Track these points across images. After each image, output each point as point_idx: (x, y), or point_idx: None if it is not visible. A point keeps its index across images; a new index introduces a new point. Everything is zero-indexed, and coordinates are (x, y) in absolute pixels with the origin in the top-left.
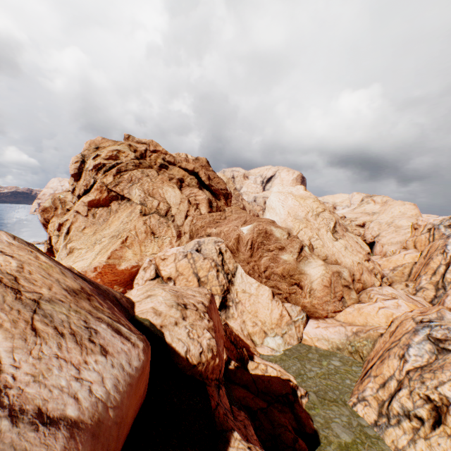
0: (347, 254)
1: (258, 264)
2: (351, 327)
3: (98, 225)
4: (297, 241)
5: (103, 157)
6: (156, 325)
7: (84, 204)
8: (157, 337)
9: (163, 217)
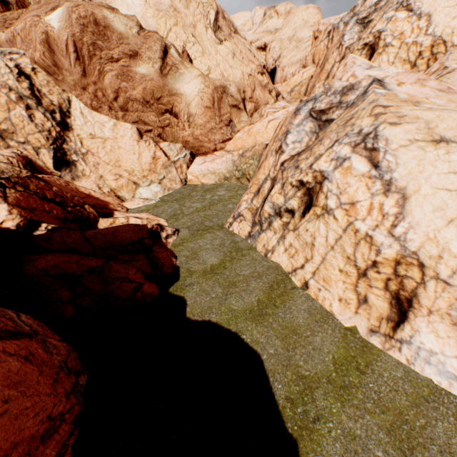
0: (236, 64)
1: (102, 88)
2: (238, 151)
3: None
4: (155, 38)
5: None
6: None
7: None
8: None
9: None
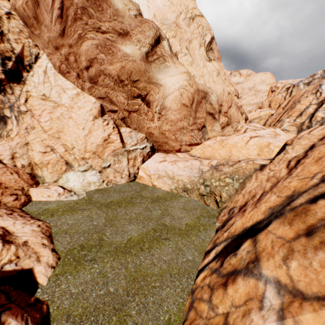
0: (218, 81)
1: (77, 53)
2: (209, 160)
3: None
4: (151, 24)
5: None
6: None
7: None
8: None
9: None
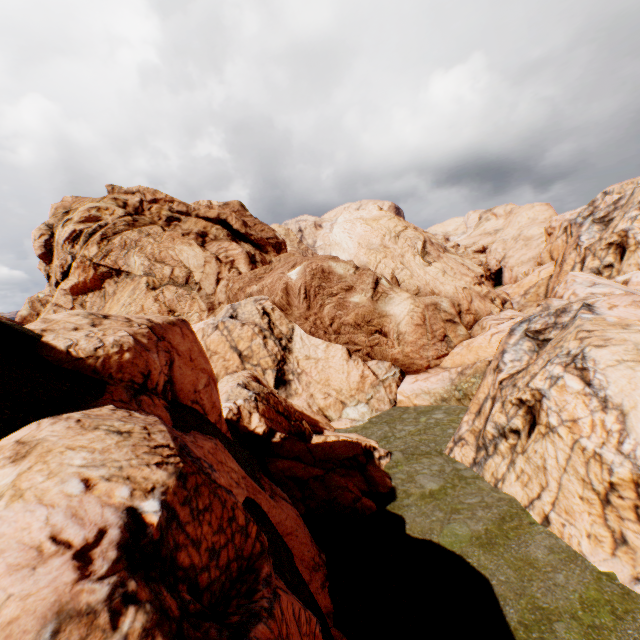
0: (447, 280)
1: (321, 317)
2: (456, 368)
3: None
4: (368, 274)
5: (76, 221)
6: (36, 330)
7: (64, 293)
8: (20, 333)
9: (183, 287)
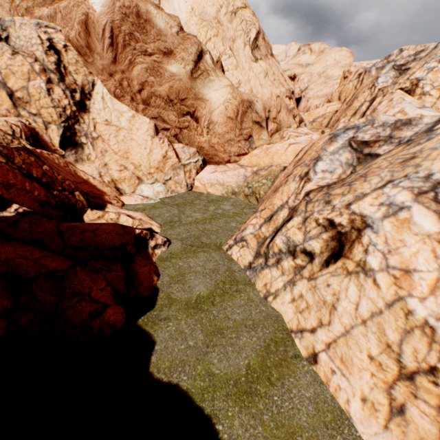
0: (266, 83)
1: (129, 78)
2: (252, 167)
3: None
4: (193, 40)
5: None
6: None
7: None
8: None
9: None
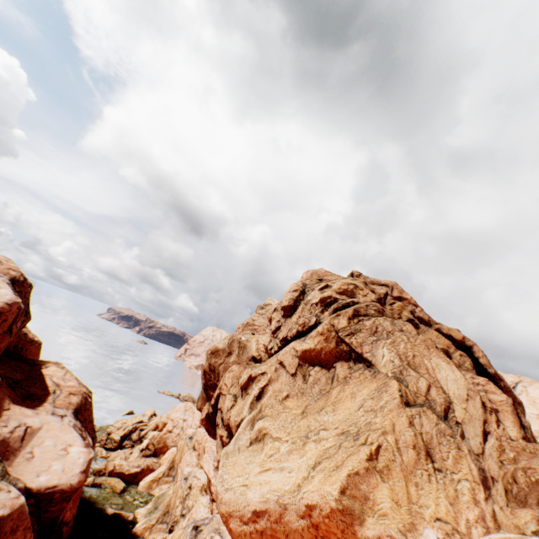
0: None
1: None
2: None
3: (309, 397)
4: None
5: (334, 289)
6: None
7: (294, 353)
8: None
9: (441, 420)
